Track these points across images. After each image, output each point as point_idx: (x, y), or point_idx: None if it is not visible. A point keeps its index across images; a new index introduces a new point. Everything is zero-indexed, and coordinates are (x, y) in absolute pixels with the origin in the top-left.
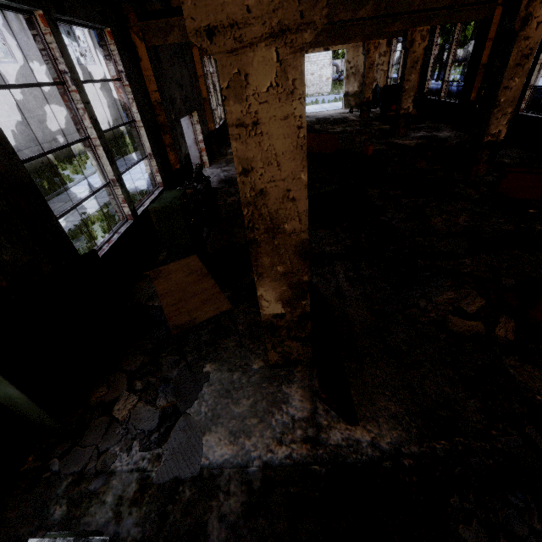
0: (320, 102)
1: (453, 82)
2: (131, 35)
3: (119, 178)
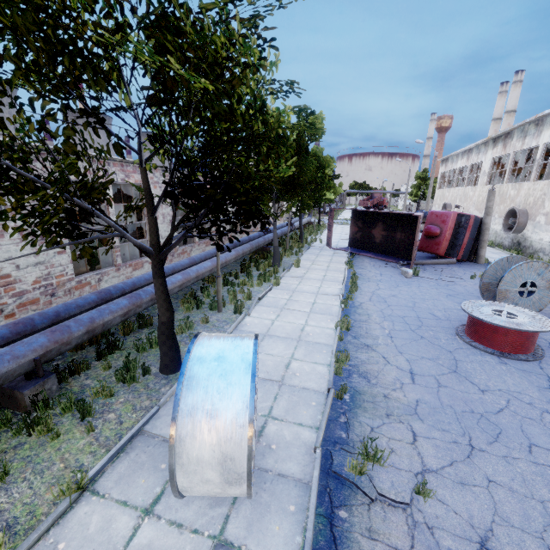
0: None
1: None
2: None
3: None
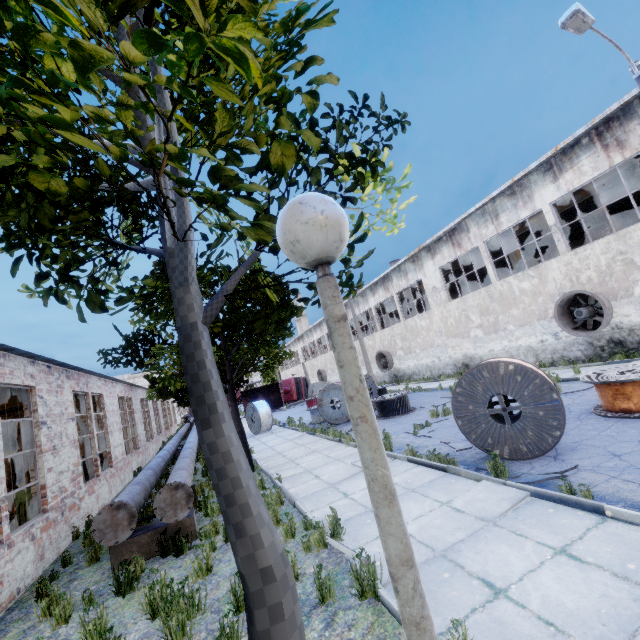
0: None
1: None
2: None
3: None
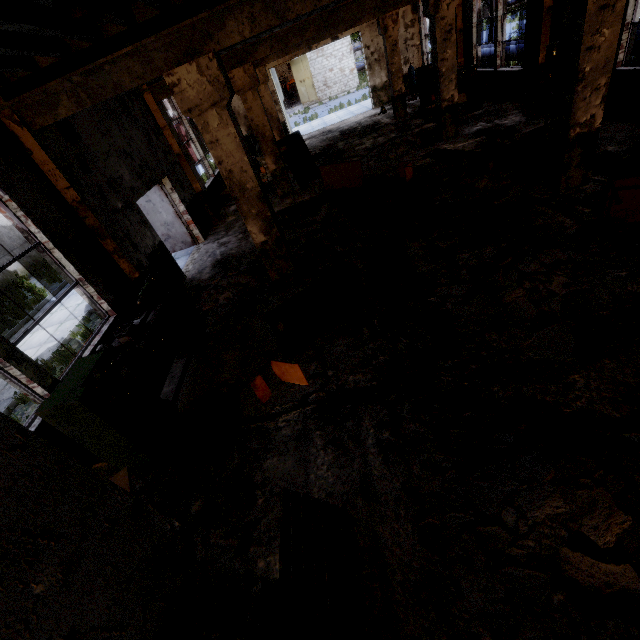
0: (346, 104)
1: (514, 34)
2: (4, 122)
3: (11, 352)
